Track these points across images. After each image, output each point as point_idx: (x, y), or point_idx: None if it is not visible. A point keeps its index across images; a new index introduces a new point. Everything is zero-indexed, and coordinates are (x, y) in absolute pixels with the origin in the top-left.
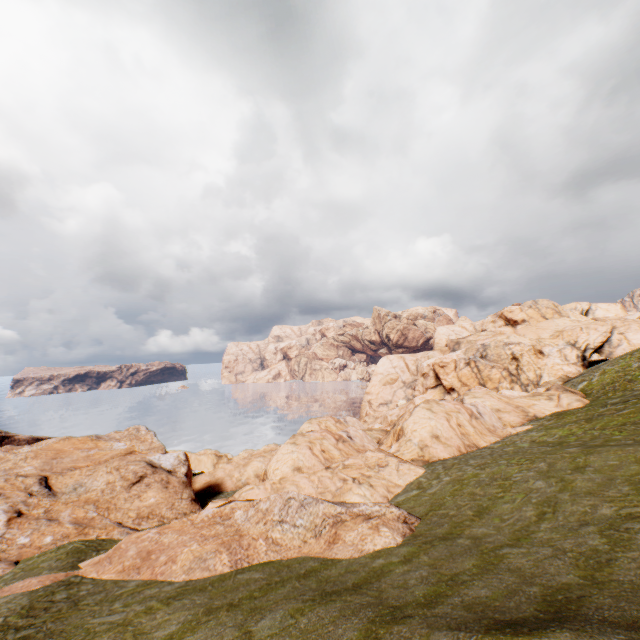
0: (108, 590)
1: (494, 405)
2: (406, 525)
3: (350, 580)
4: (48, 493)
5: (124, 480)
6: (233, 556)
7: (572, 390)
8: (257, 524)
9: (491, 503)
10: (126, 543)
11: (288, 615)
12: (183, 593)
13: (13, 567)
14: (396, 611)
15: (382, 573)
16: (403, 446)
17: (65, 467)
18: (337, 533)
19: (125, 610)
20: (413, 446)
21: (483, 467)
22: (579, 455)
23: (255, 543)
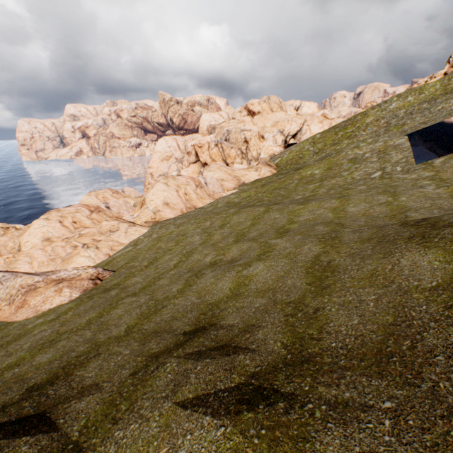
0: None
1: (221, 176)
2: (92, 281)
3: None
4: None
5: None
6: None
7: (271, 164)
8: None
9: (162, 255)
10: None
11: None
12: None
13: None
14: None
15: (21, 337)
16: (142, 212)
17: None
18: (26, 300)
19: None
20: (149, 212)
21: (180, 226)
22: (230, 215)
23: None
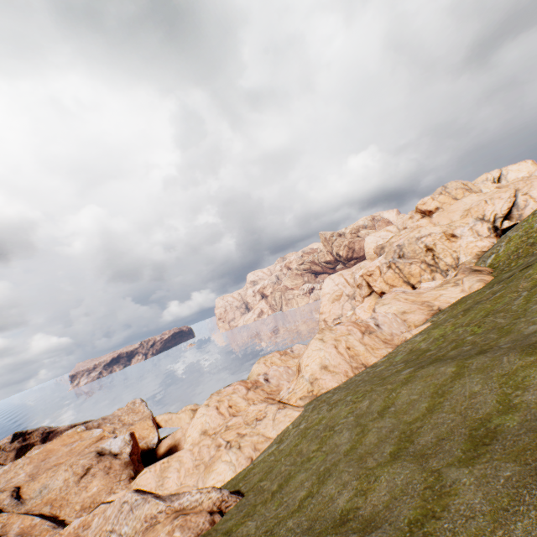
0: None
1: (399, 308)
2: (210, 517)
3: None
4: (17, 503)
5: (75, 475)
6: None
7: (478, 269)
8: (95, 536)
9: (297, 470)
10: None
11: None
12: None
13: None
14: None
15: None
16: (297, 384)
17: (48, 467)
18: None
19: None
20: (304, 382)
21: (333, 407)
22: (397, 387)
23: None
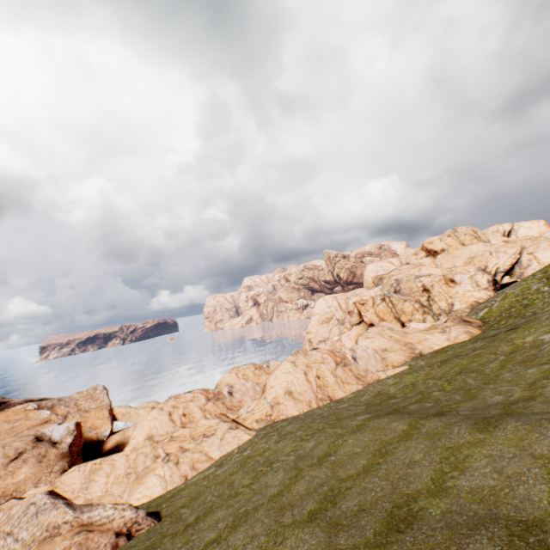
0: None
1: (382, 345)
2: (114, 539)
3: None
4: None
5: (5, 457)
6: None
7: (469, 320)
8: None
9: (220, 505)
10: None
11: None
12: None
13: None
14: None
15: None
16: (257, 405)
17: None
18: None
19: None
20: (265, 404)
21: (281, 439)
22: (346, 433)
23: None
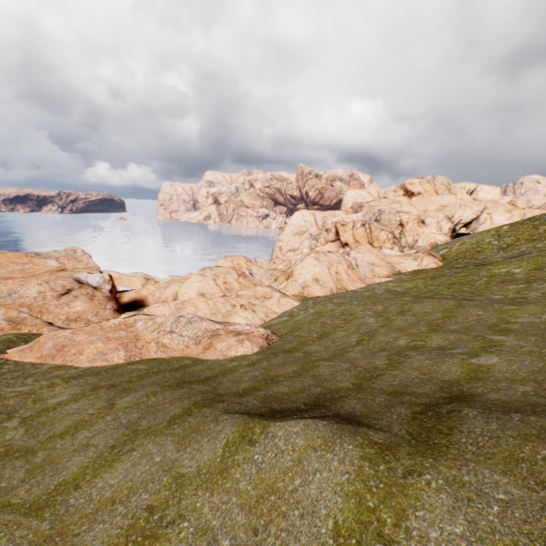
0: (26, 370)
1: (371, 260)
2: (266, 341)
3: (205, 375)
4: None
5: (54, 291)
6: (129, 353)
7: (434, 255)
8: (152, 332)
9: (333, 330)
10: (45, 339)
11: (145, 395)
12: (82, 375)
13: None
14: (217, 398)
15: (230, 372)
16: (289, 285)
17: (1, 277)
18: (212, 343)
19: (34, 384)
20: (297, 285)
21: (340, 305)
22: (408, 303)
23: (148, 345)
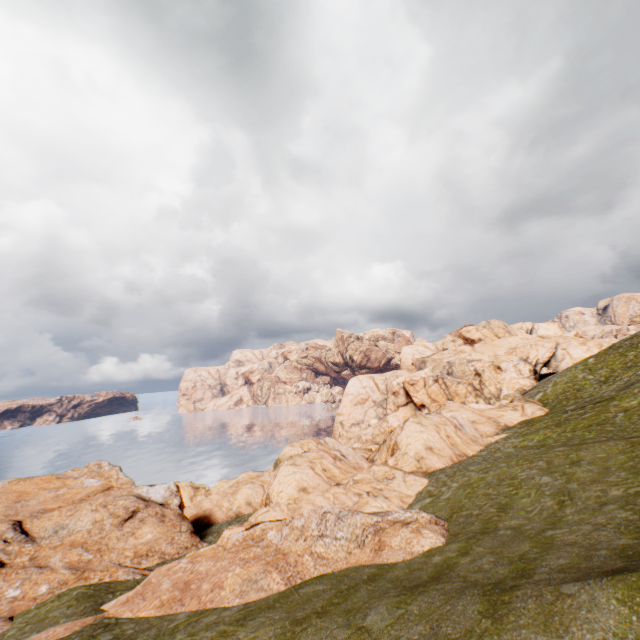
0: (157, 625)
1: (470, 417)
2: (441, 527)
3: (423, 575)
4: (25, 539)
5: (114, 517)
6: (284, 574)
7: (532, 400)
8: (297, 541)
9: (509, 500)
10: (156, 577)
11: (393, 607)
12: (251, 613)
13: (11, 623)
14: (499, 585)
15: (450, 565)
16: (401, 459)
17: (33, 510)
18: (381, 540)
19: (195, 638)
20: (410, 459)
21: (486, 471)
22: (570, 452)
23: (301, 559)
